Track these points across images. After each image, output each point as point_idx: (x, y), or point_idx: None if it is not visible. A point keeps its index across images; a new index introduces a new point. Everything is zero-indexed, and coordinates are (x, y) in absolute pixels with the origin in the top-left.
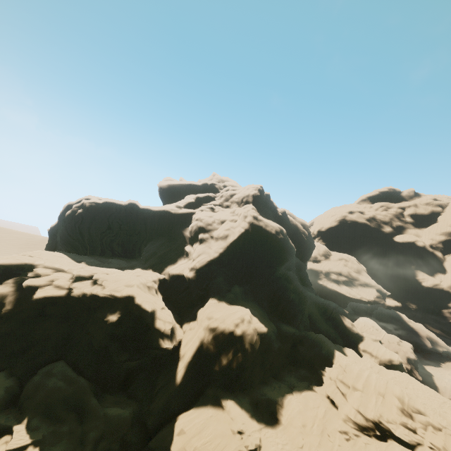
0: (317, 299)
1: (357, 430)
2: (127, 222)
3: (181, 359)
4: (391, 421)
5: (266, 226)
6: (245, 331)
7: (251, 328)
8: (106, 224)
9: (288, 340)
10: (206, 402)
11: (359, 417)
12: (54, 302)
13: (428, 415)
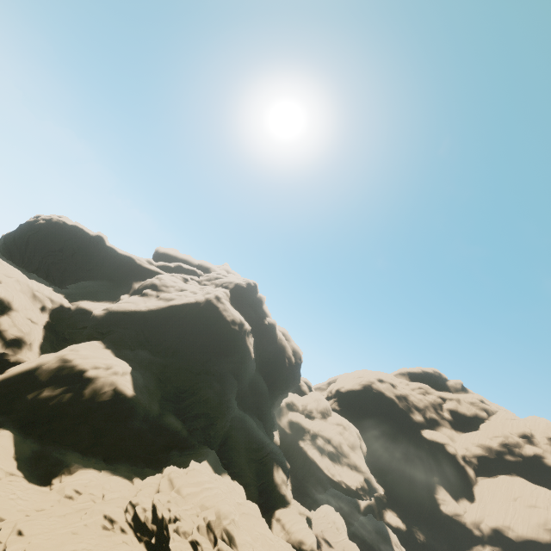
0: (257, 431)
1: (130, 527)
2: (85, 253)
3: (2, 374)
4: (181, 532)
5: (225, 310)
6: (100, 377)
7: (112, 378)
8: (60, 245)
9: (164, 435)
10: None
11: (146, 514)
12: None
13: (237, 550)
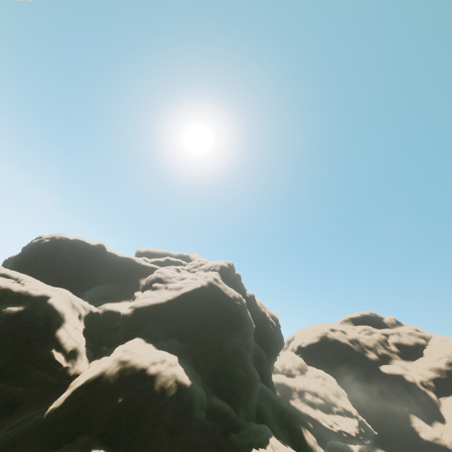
0: (274, 397)
1: None
2: (88, 262)
3: (68, 390)
4: None
5: (225, 289)
6: (161, 372)
7: (171, 371)
8: (66, 258)
9: (219, 419)
10: (69, 450)
11: None
12: None
13: None
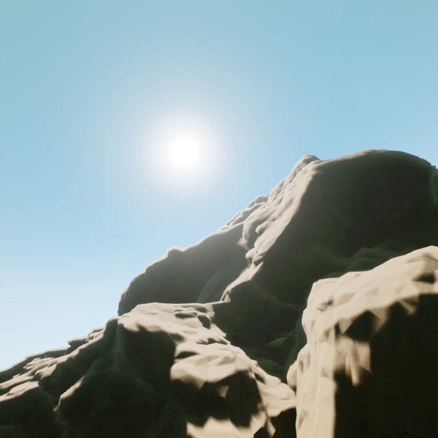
0: None
1: None
2: (177, 276)
3: None
4: None
5: (344, 157)
6: None
7: None
8: (155, 291)
9: None
10: None
11: None
12: (27, 414)
13: None
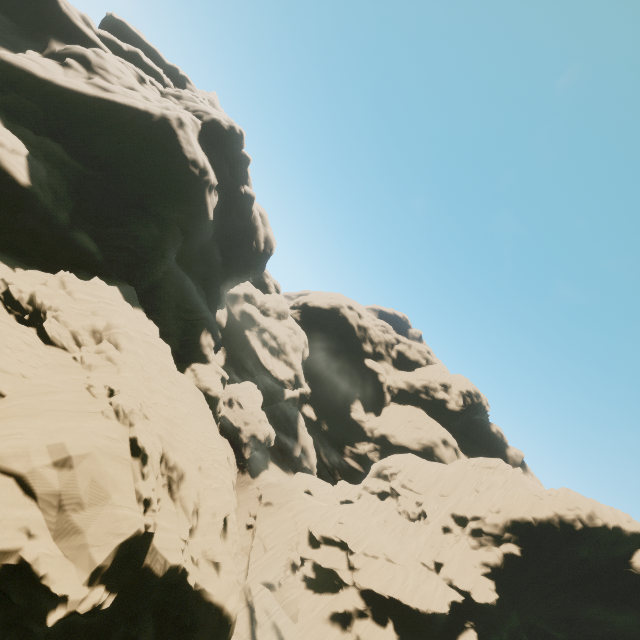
0: (195, 296)
1: None
2: None
3: None
4: (62, 320)
5: (186, 143)
6: None
7: None
8: None
9: (72, 250)
10: None
11: (22, 295)
12: None
13: (123, 352)
